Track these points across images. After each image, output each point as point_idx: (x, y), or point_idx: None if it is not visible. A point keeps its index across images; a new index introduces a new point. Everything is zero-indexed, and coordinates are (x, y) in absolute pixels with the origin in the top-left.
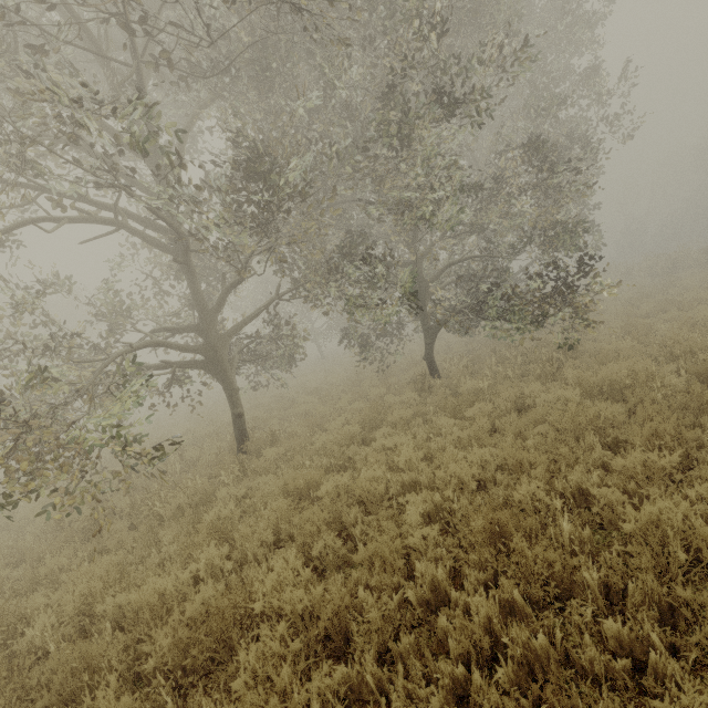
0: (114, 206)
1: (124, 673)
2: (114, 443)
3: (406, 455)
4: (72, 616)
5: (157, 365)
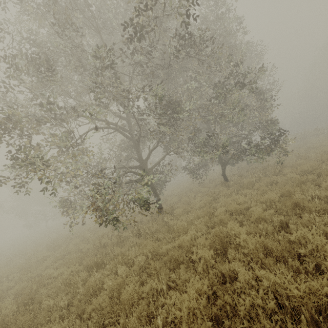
0: (117, 123)
1: (188, 260)
2: (139, 201)
3: (241, 199)
4: (146, 258)
5: (126, 182)
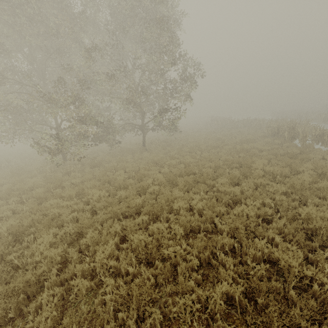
0: None
1: None
2: None
3: None
4: None
5: None
